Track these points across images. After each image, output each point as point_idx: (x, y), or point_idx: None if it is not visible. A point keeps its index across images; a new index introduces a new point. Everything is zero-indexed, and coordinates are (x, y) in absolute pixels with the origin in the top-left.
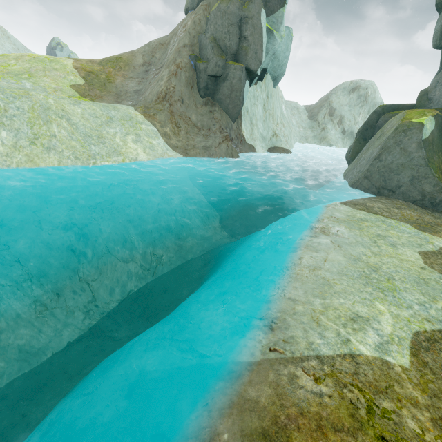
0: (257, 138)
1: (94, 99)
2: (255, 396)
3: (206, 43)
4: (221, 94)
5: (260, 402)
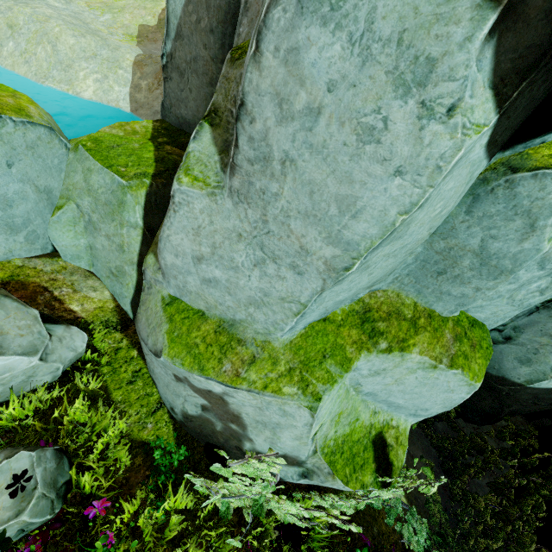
0: None
1: (143, 41)
2: None
3: None
4: None
5: None
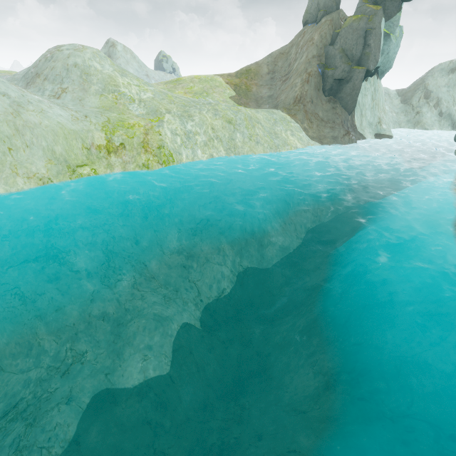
0: (365, 127)
1: (246, 106)
2: None
3: (335, 54)
4: (343, 93)
5: None
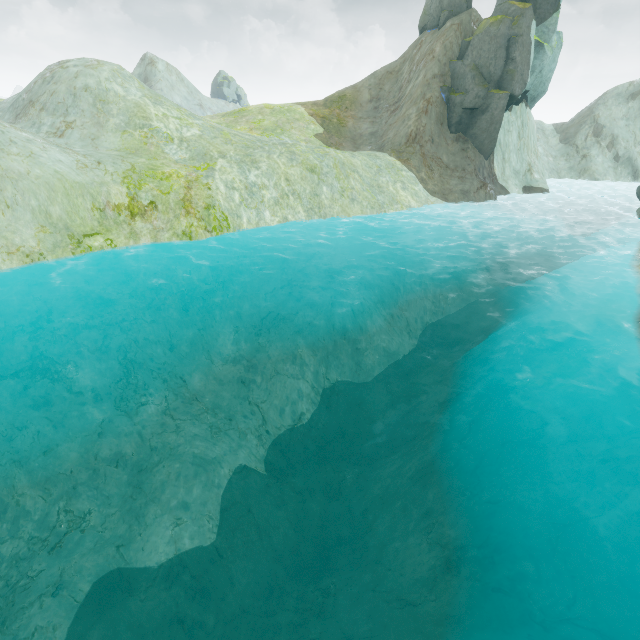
0: (509, 176)
1: (338, 148)
2: None
3: (465, 72)
4: (477, 128)
5: None
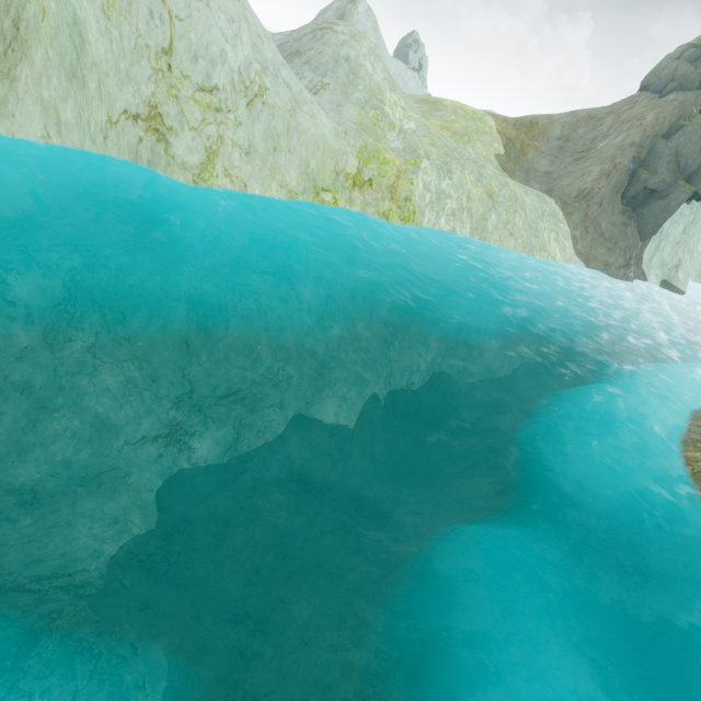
0: (654, 265)
1: (511, 176)
2: None
3: (663, 154)
4: (647, 210)
5: None
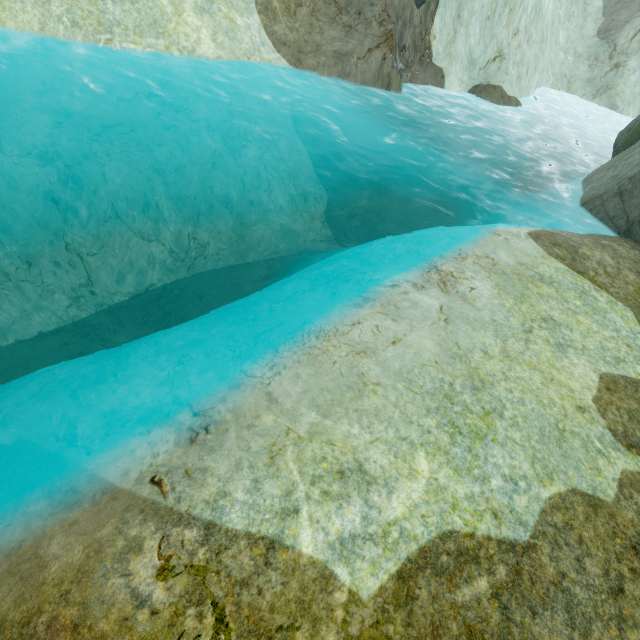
0: (458, 57)
1: None
2: (53, 554)
3: None
4: None
5: (48, 570)
